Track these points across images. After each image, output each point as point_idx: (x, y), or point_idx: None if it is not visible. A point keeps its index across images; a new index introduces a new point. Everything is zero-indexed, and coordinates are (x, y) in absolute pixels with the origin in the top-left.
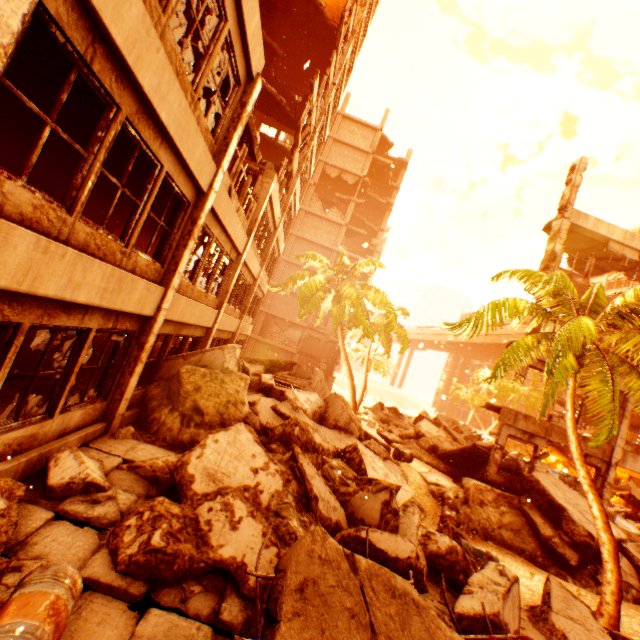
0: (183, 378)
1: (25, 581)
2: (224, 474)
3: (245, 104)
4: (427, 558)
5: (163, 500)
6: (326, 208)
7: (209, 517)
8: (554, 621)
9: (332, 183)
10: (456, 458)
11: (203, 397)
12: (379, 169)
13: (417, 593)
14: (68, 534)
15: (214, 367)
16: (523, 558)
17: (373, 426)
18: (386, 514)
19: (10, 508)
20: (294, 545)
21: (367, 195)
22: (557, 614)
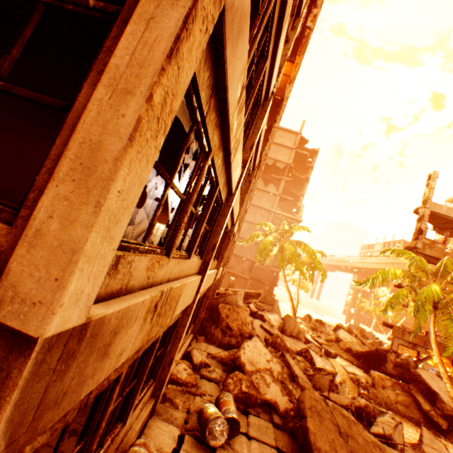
0: (220, 311)
1: (220, 396)
2: (256, 362)
3: (250, 181)
4: (354, 408)
5: (238, 372)
6: (265, 183)
7: (257, 381)
8: (424, 448)
9: (268, 167)
10: (365, 357)
11: (230, 321)
12: (299, 157)
13: (353, 417)
14: (208, 384)
15: (232, 304)
16: (412, 423)
17: (307, 332)
18: (331, 386)
19: (192, 372)
20: (303, 393)
21: (292, 174)
22: (425, 445)
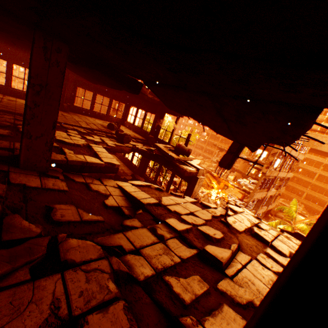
0: None
1: None
2: None
3: None
4: None
5: None
6: None
7: None
8: None
9: None
10: None
11: None
12: None
13: None
14: None
15: None
16: None
17: None
18: None
19: None
20: None
21: None
22: None
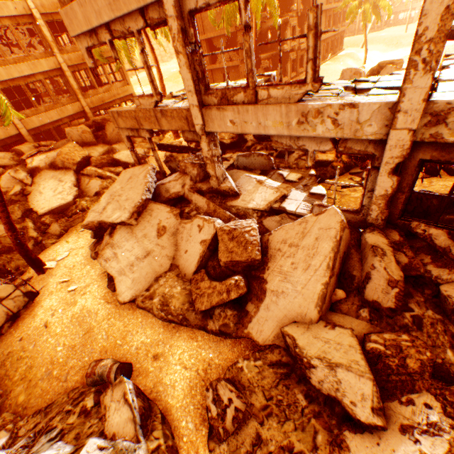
0: None
1: None
2: None
3: None
4: None
5: None
6: None
7: None
8: None
9: None
10: None
11: None
12: None
13: None
14: None
15: None
16: None
17: None
18: None
19: None
20: None
21: None
22: None
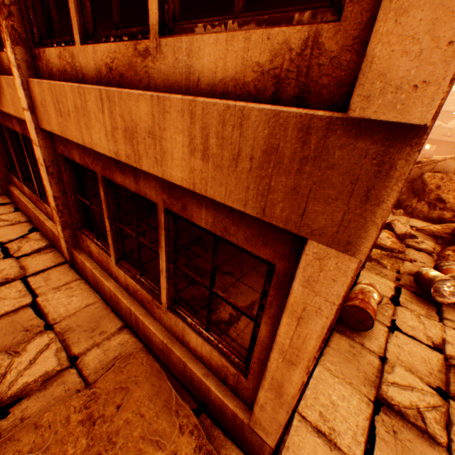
0: (426, 182)
1: (440, 264)
2: None
3: None
4: None
5: None
6: None
7: None
8: None
9: None
10: None
11: (442, 192)
12: None
13: None
14: (416, 253)
15: (445, 172)
16: None
17: None
18: None
19: (395, 241)
20: None
21: None
22: None
